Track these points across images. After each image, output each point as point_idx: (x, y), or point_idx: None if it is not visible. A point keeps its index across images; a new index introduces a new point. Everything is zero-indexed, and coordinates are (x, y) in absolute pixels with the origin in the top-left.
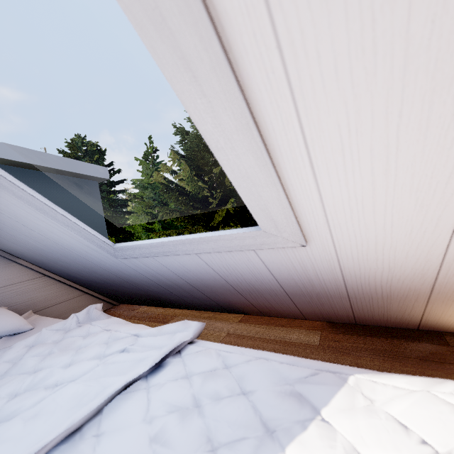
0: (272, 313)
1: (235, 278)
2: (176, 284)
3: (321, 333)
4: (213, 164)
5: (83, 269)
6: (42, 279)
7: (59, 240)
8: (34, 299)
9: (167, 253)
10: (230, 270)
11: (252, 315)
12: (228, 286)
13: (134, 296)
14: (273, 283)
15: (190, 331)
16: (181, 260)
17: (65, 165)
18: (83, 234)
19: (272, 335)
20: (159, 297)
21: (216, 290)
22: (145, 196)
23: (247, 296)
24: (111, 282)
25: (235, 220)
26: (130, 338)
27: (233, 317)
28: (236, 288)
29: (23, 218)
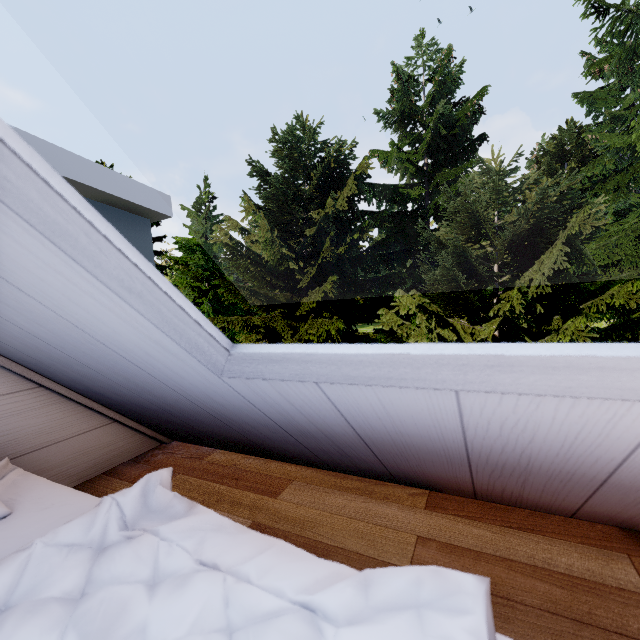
0: (500, 499)
1: (500, 443)
2: (325, 433)
3: (630, 558)
4: (309, 223)
5: (124, 383)
6: (35, 392)
7: (88, 324)
8: (14, 431)
9: (377, 380)
10: (510, 430)
11: (445, 493)
12: (459, 452)
13: (209, 436)
14: (600, 464)
15: (476, 617)
16: (393, 396)
17: (96, 178)
18: (163, 314)
19: (522, 554)
20: (264, 444)
21: (415, 453)
22: (192, 262)
23: (482, 471)
24: (173, 410)
25: (333, 310)
26: (297, 622)
27: (408, 494)
28: (474, 457)
29: (4, 262)
